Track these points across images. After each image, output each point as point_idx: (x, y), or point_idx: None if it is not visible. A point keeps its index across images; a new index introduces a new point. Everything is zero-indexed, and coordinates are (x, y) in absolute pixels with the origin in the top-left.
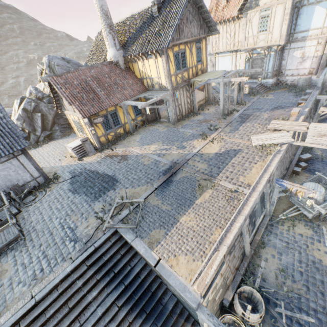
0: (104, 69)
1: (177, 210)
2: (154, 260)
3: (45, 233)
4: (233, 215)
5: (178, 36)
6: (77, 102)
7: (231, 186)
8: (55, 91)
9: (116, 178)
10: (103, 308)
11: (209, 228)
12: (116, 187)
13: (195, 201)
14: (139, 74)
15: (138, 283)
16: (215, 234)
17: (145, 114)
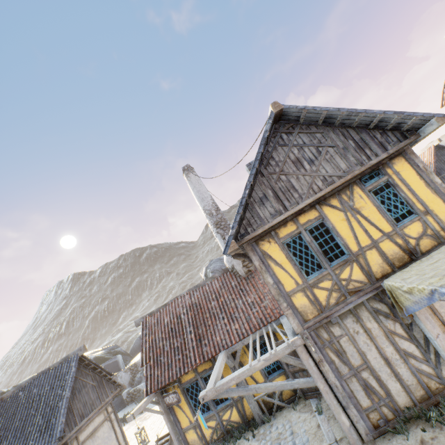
0: (213, 285)
1: None
2: None
3: None
4: None
5: (276, 205)
6: (153, 359)
7: None
8: None
9: None
10: None
11: None
12: None
13: None
14: None
15: None
16: None
17: (290, 372)
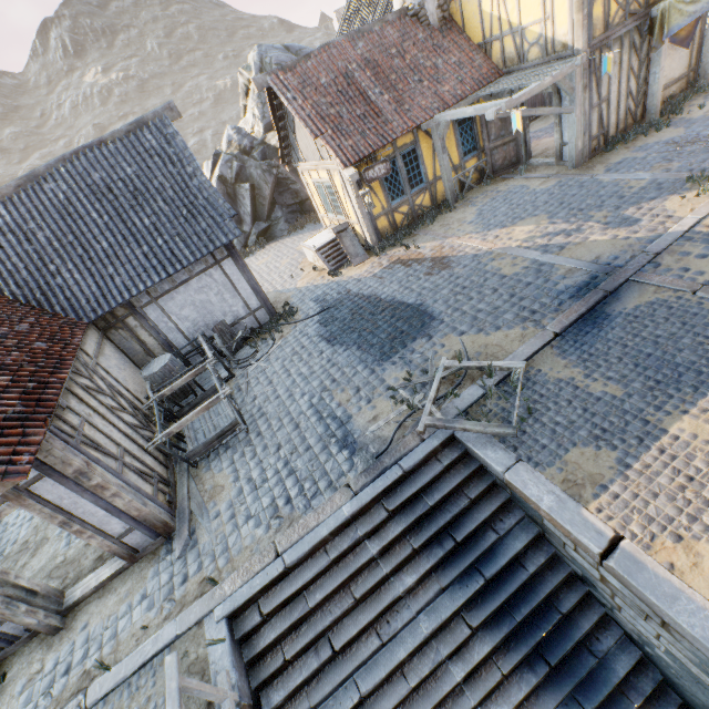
0: (387, 35)
1: (648, 399)
2: (595, 535)
3: (284, 424)
4: None
5: None
6: (330, 129)
7: None
8: (280, 114)
9: (429, 311)
10: (432, 621)
11: None
12: (432, 332)
13: None
14: (478, 30)
15: (520, 581)
16: None
17: (489, 150)
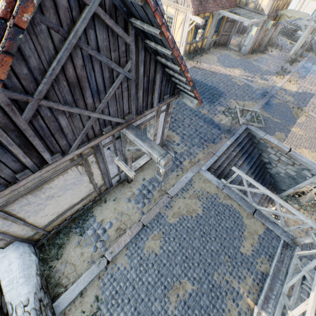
0: None
1: (286, 124)
2: (287, 148)
3: (185, 118)
4: None
5: None
6: None
7: None
8: None
9: (219, 90)
10: (244, 172)
11: (313, 138)
12: (225, 97)
13: (296, 120)
14: None
15: (257, 163)
16: None
17: (221, 35)
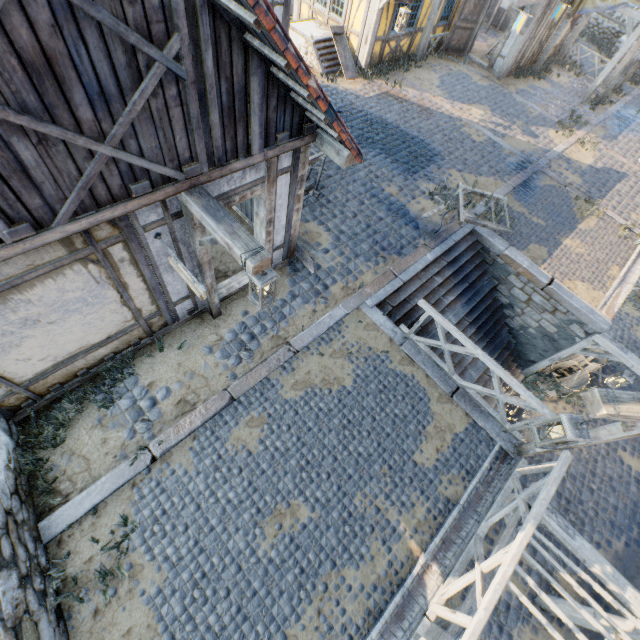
0: None
1: (555, 229)
2: (545, 277)
3: (350, 199)
4: (634, 256)
5: None
6: None
7: (622, 221)
8: None
9: (432, 147)
10: (457, 318)
11: (604, 262)
12: (440, 164)
13: (577, 225)
14: None
15: (486, 305)
16: (612, 270)
17: (454, 27)
